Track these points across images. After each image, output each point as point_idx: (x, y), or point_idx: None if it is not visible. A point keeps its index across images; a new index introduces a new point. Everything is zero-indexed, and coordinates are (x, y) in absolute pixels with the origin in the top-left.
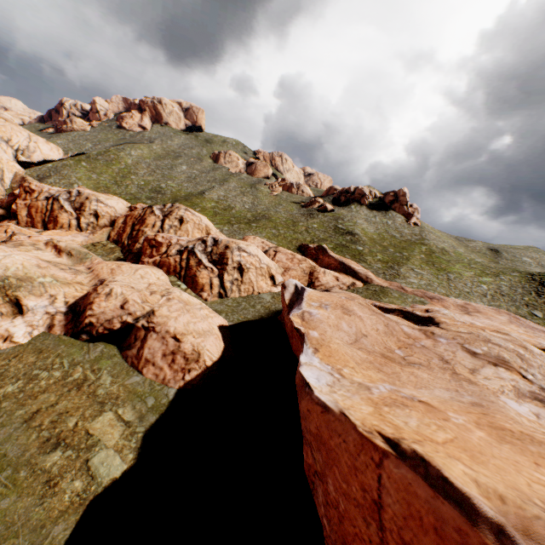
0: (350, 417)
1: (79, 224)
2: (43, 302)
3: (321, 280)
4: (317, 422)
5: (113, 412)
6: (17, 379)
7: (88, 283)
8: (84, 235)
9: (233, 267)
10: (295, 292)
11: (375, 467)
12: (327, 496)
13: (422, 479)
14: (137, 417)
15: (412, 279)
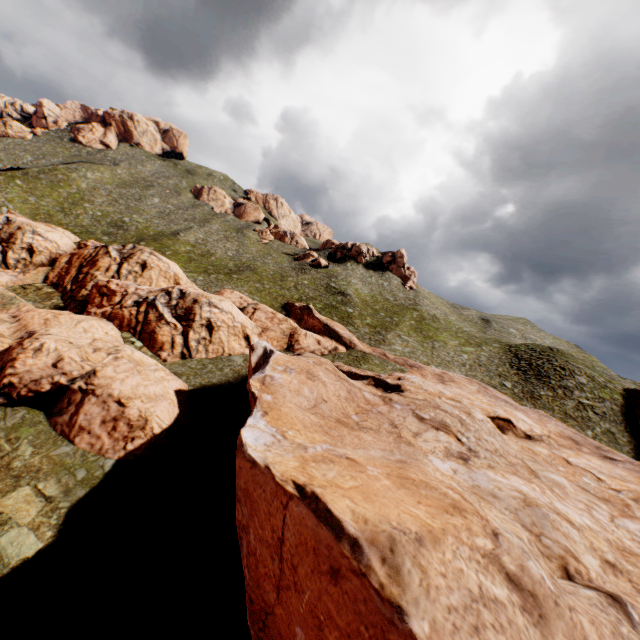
0: (272, 470)
1: (5, 259)
2: None
3: (302, 343)
4: (246, 478)
5: (32, 487)
6: None
7: (11, 336)
8: (11, 274)
9: (201, 325)
10: (264, 355)
11: (283, 509)
12: (249, 546)
13: (313, 512)
14: (62, 492)
15: (397, 346)
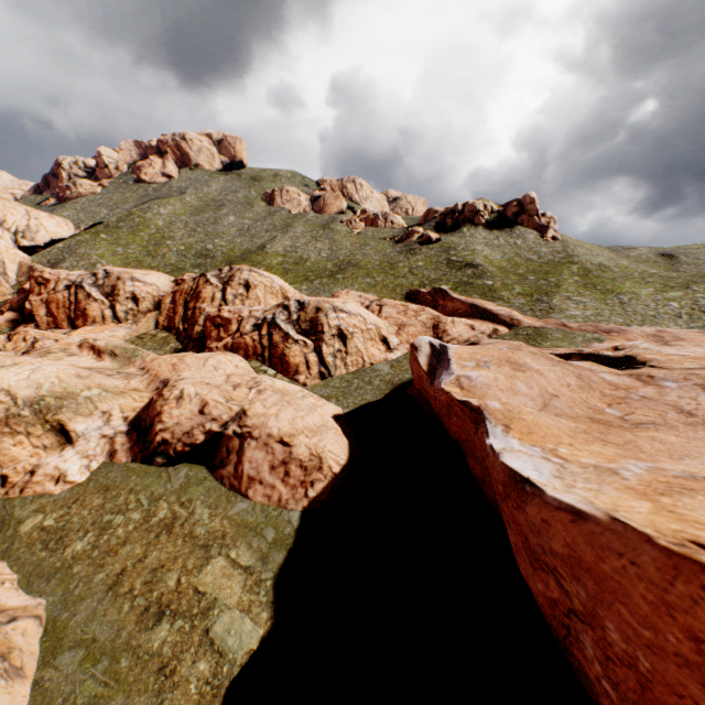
0: (631, 524)
1: (115, 314)
2: (94, 423)
3: (451, 333)
4: (565, 538)
5: (224, 557)
6: (85, 531)
7: (146, 389)
8: (125, 327)
9: (332, 335)
10: (433, 353)
11: None
12: (606, 649)
13: None
14: (258, 559)
15: (573, 311)
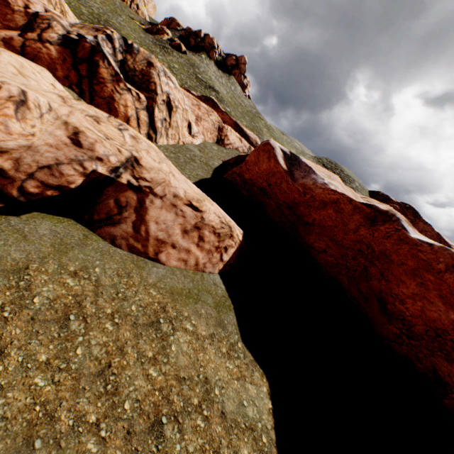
0: None
1: None
2: None
3: (230, 139)
4: None
5: (181, 332)
6: None
7: None
8: None
9: (163, 101)
10: (284, 156)
11: None
12: None
13: None
14: (216, 325)
15: None
